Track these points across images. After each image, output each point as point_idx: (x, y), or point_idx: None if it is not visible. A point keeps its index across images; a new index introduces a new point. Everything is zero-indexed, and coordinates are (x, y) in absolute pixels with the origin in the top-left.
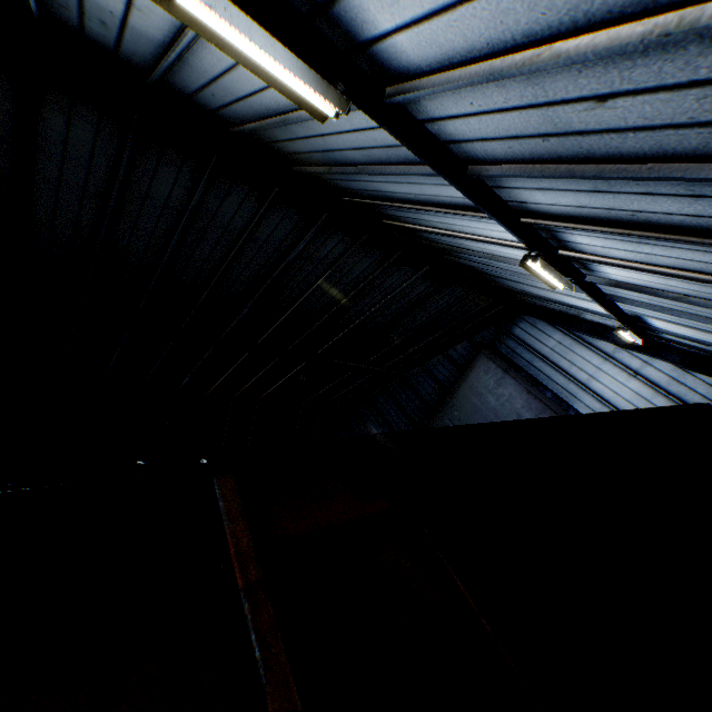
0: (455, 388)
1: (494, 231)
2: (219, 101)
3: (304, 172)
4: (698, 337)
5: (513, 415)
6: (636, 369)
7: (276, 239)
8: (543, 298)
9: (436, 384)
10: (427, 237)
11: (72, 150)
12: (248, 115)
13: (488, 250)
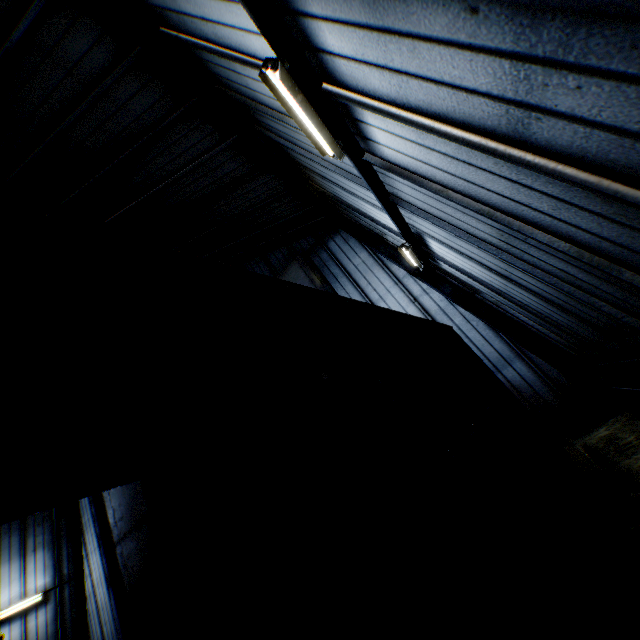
0: None
1: (254, 38)
2: None
3: None
4: (463, 267)
5: None
6: (417, 296)
7: None
8: (352, 208)
9: None
10: (219, 76)
11: None
12: None
13: (277, 103)
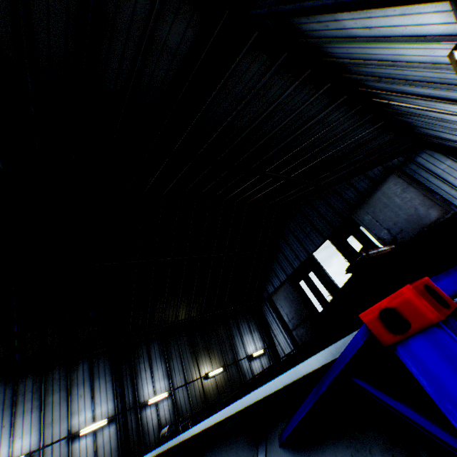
0: (372, 194)
1: None
2: (347, 52)
3: (353, 79)
4: None
5: (411, 209)
6: None
7: (309, 113)
8: (450, 140)
9: (357, 192)
10: (397, 108)
11: (243, 77)
12: (359, 58)
13: (443, 117)
